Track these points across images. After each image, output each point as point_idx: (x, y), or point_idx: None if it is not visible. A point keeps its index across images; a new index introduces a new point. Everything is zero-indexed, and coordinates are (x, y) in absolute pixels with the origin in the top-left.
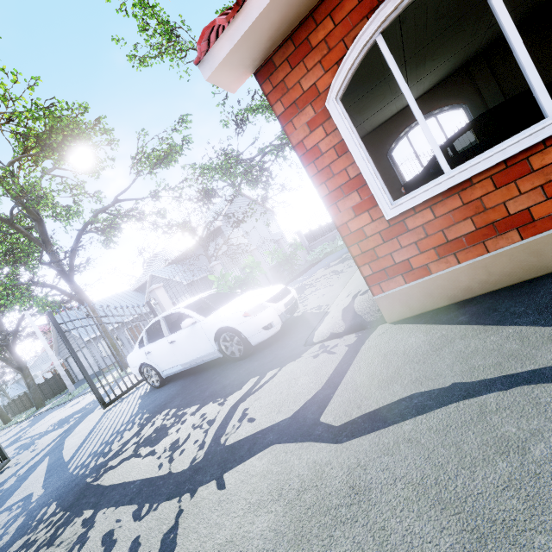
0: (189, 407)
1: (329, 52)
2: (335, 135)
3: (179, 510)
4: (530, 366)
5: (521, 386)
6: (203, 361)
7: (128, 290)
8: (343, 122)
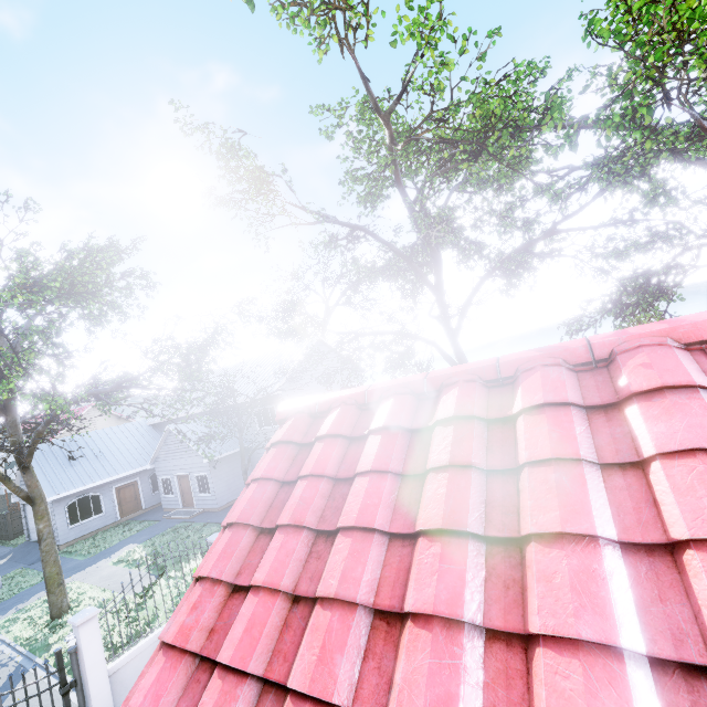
0: None
1: None
2: None
3: None
4: None
5: None
6: None
7: (143, 422)
8: None
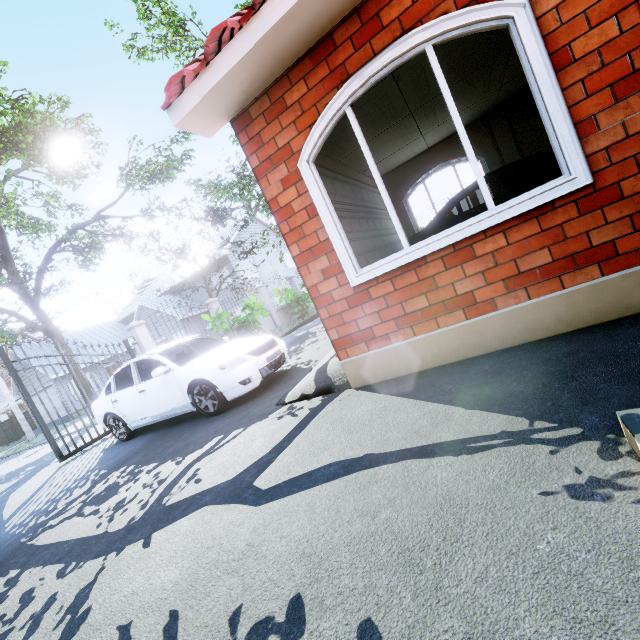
0: (147, 464)
1: (303, 114)
2: (306, 197)
3: (102, 567)
4: (423, 442)
5: (407, 460)
6: (176, 414)
7: (112, 321)
8: (314, 185)
